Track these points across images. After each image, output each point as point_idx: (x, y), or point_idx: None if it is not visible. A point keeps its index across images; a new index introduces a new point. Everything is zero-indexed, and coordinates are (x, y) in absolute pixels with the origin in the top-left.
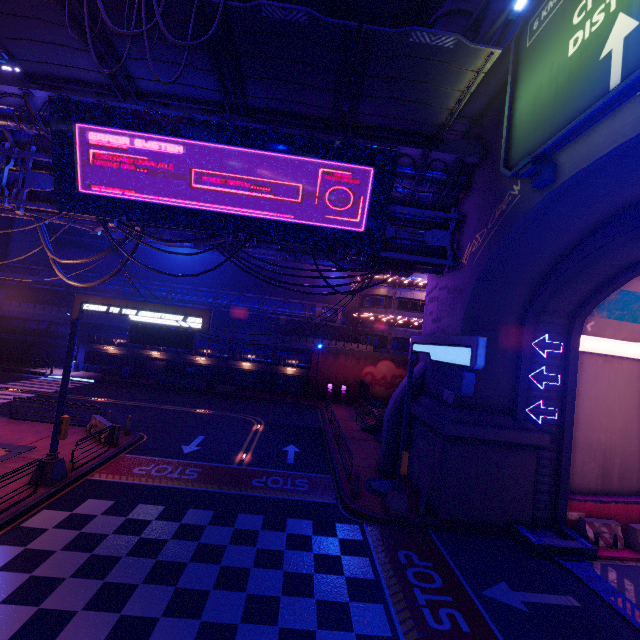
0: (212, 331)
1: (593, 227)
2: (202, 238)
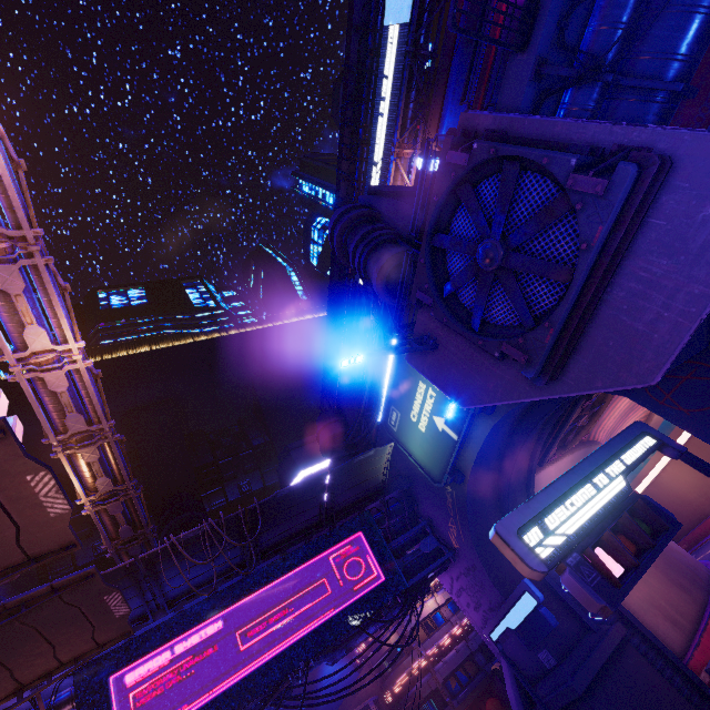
0: None
1: (496, 481)
2: (266, 701)
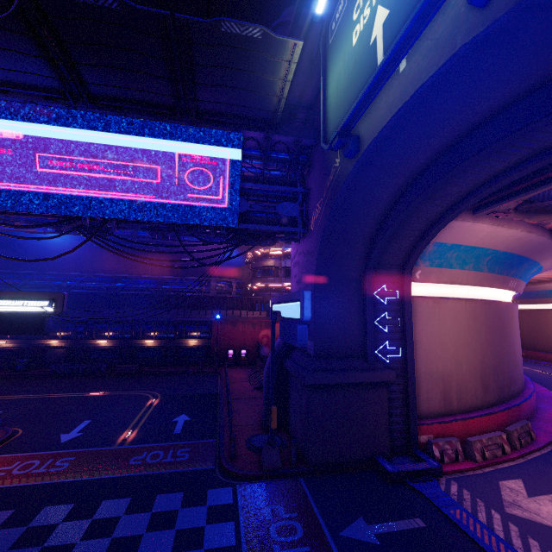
0: (112, 314)
1: (400, 190)
2: (58, 221)
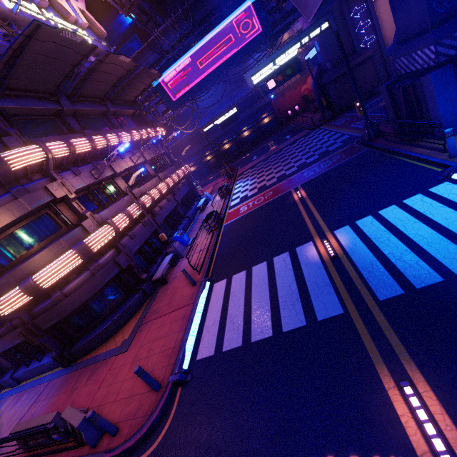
0: (221, 131)
1: None
2: (214, 84)
